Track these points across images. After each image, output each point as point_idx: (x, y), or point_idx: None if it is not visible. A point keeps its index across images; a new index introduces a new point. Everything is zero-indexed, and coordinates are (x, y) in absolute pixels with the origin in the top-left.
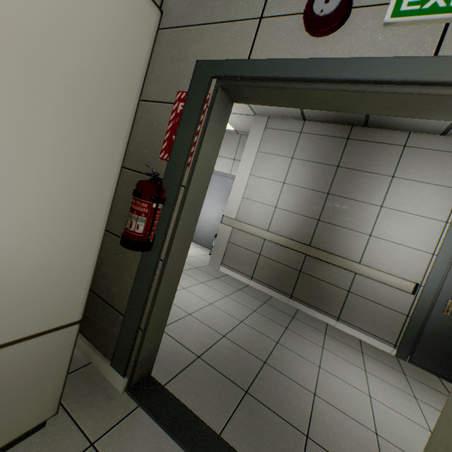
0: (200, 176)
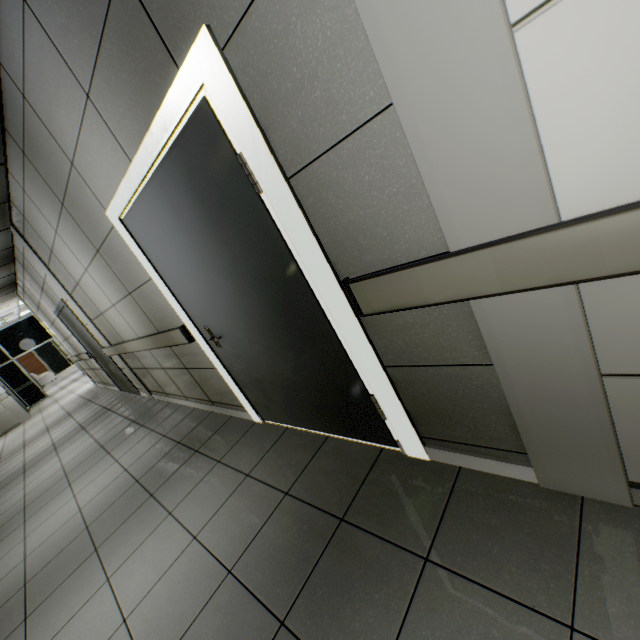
0: None
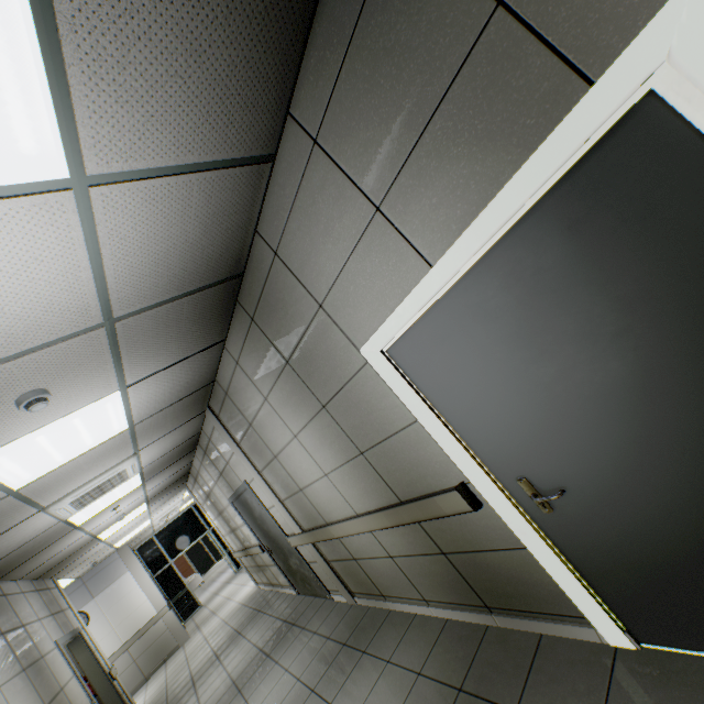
0: (88, 664)
